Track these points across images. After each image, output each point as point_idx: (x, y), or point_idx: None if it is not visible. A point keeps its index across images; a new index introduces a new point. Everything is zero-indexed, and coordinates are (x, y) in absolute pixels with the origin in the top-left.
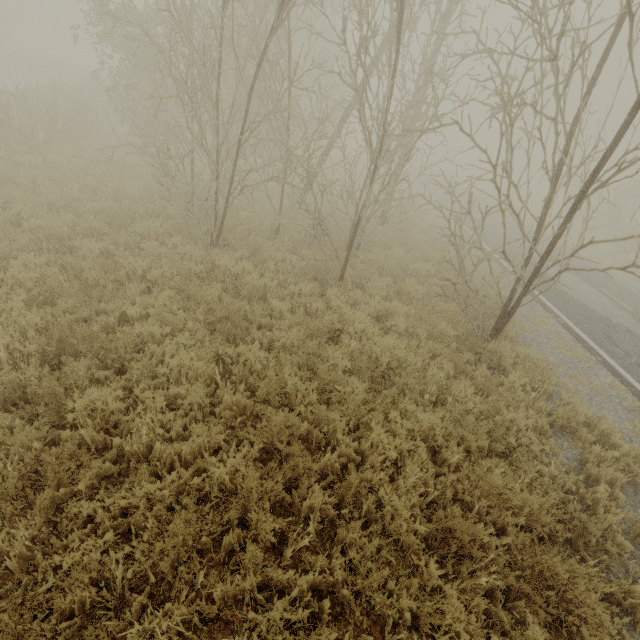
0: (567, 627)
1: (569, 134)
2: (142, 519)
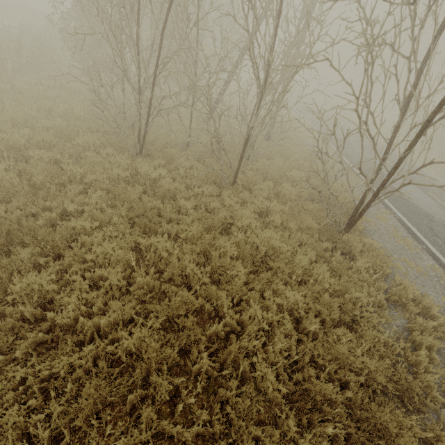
0: None
1: (420, 71)
2: (63, 382)
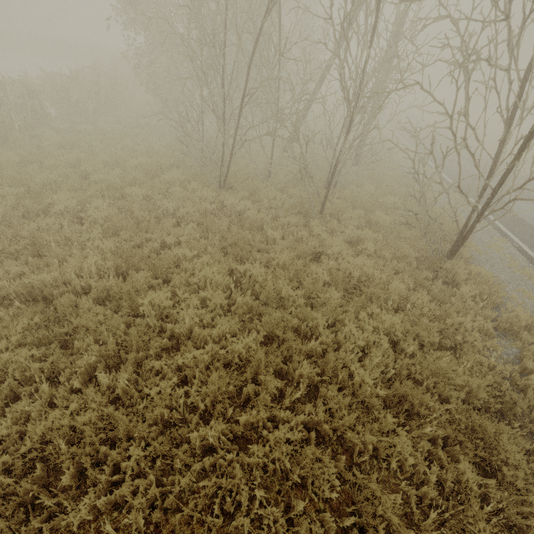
0: (493, 469)
1: (524, 80)
2: (191, 373)
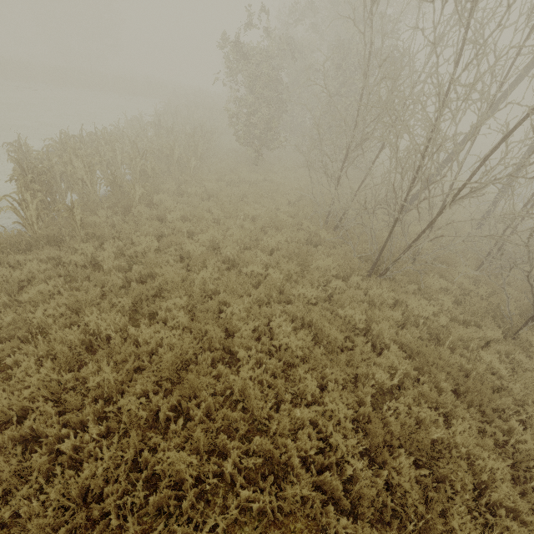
0: None
1: None
2: None
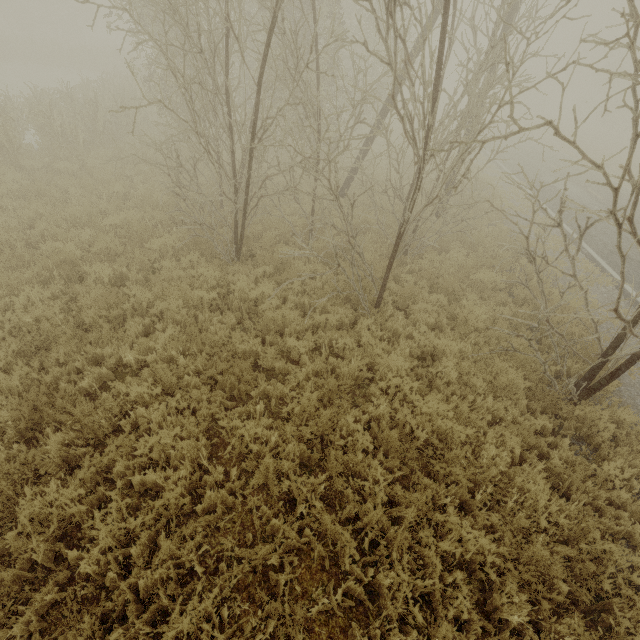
0: None
1: None
2: None
